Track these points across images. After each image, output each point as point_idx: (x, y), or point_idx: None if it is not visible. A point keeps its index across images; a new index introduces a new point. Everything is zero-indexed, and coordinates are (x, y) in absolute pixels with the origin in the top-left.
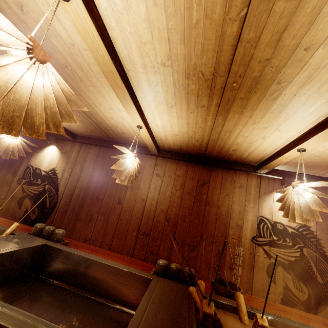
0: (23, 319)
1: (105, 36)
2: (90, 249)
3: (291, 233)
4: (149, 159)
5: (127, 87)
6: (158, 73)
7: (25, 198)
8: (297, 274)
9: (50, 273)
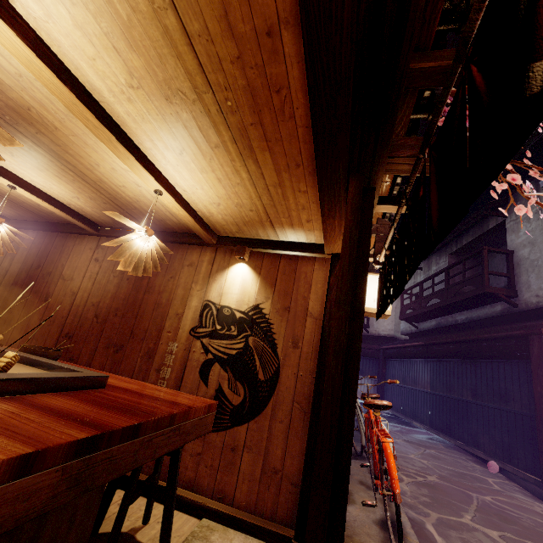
0: None
1: None
2: None
3: (239, 319)
4: (91, 241)
5: None
6: None
7: None
8: (236, 371)
9: None
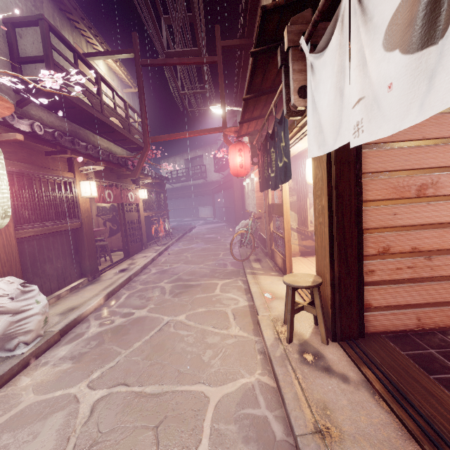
0: None
1: None
2: None
3: (109, 209)
4: None
5: None
6: None
7: None
8: (113, 222)
9: None
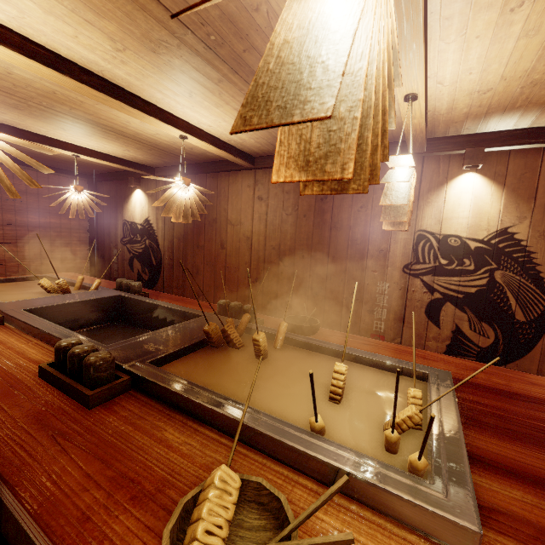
0: (61, 331)
1: (35, 51)
2: (174, 299)
3: (474, 251)
4: (246, 177)
5: (115, 96)
6: (127, 62)
7: (133, 259)
8: (478, 311)
9: (131, 319)
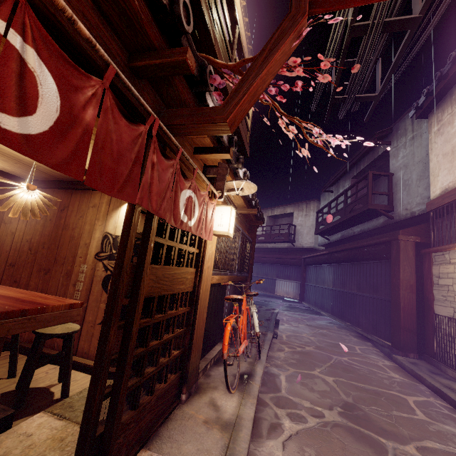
0: None
1: None
2: None
3: None
4: None
5: None
6: None
7: None
8: None
9: None
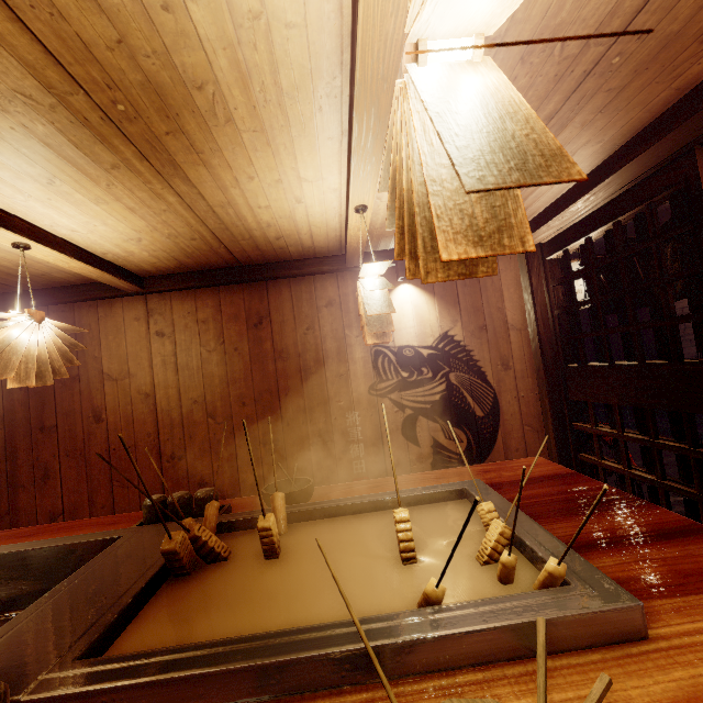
0: None
1: None
2: (21, 535)
3: (428, 358)
4: (130, 306)
5: None
6: None
7: None
8: (447, 418)
9: None
